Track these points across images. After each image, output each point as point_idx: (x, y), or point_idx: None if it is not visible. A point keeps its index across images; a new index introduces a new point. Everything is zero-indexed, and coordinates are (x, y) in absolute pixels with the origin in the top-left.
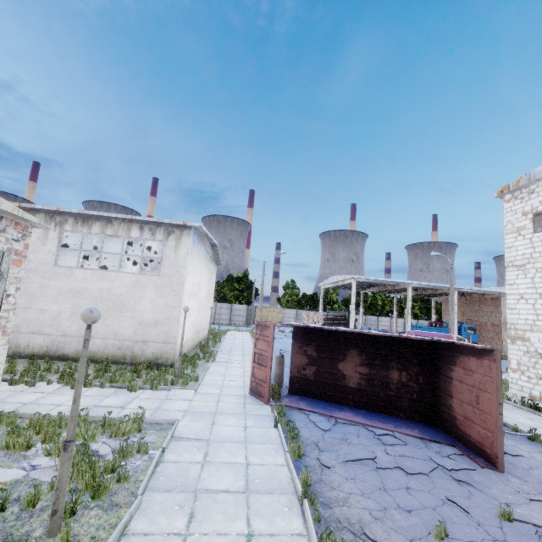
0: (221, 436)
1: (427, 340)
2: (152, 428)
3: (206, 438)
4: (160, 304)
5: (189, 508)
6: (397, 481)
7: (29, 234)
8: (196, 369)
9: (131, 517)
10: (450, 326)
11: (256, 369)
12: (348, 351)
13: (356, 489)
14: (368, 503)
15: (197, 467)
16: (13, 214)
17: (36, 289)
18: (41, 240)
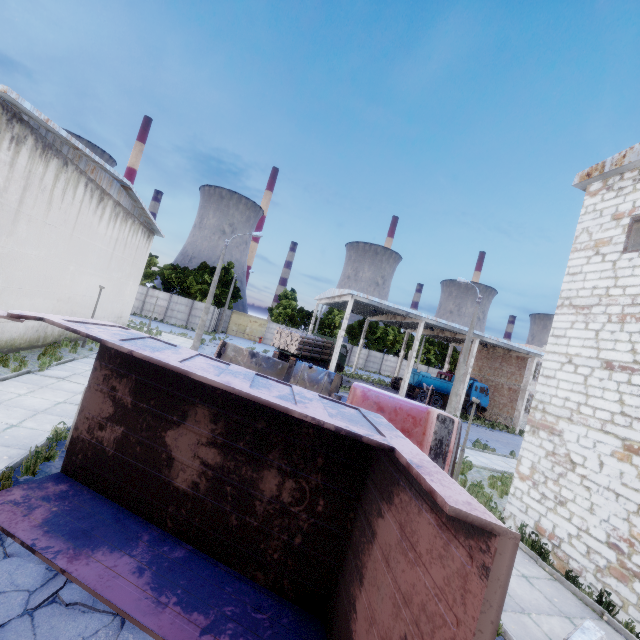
0: None
1: (328, 426)
2: None
3: None
4: None
5: None
6: None
7: None
8: None
9: None
10: (456, 383)
11: None
12: (193, 408)
13: None
14: None
15: None
16: None
17: None
18: None
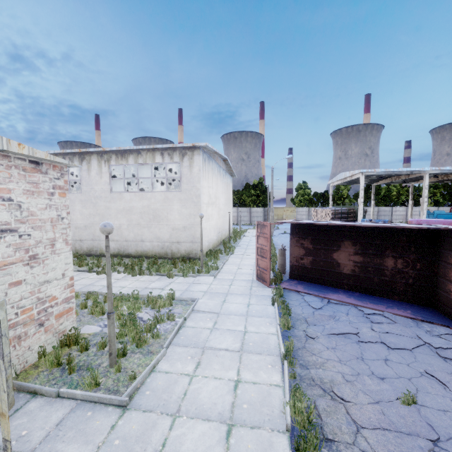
0: (228, 310)
1: (424, 228)
2: (180, 303)
3: (217, 311)
4: (185, 213)
5: (197, 359)
6: (377, 353)
7: (65, 172)
8: (218, 261)
9: (158, 361)
10: None
11: (259, 260)
12: (342, 243)
13: (335, 356)
14: (343, 368)
15: (207, 332)
16: (47, 160)
17: (103, 210)
18: (98, 174)
